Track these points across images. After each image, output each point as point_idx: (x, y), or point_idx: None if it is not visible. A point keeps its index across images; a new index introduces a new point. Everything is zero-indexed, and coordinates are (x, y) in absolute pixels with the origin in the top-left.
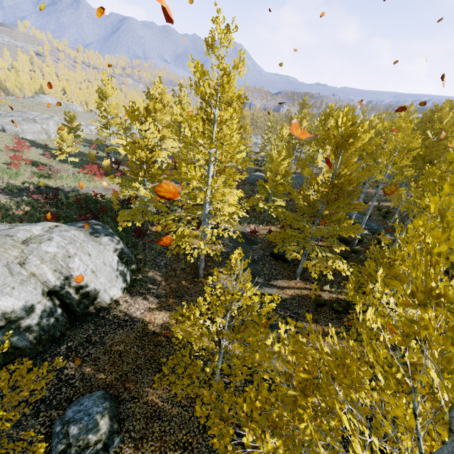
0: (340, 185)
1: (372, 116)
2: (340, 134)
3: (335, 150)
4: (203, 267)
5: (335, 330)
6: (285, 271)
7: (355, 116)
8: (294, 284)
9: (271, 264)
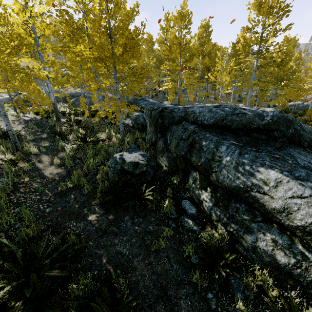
0: None
1: None
2: None
3: None
4: None
5: None
6: None
7: None
8: None
9: None
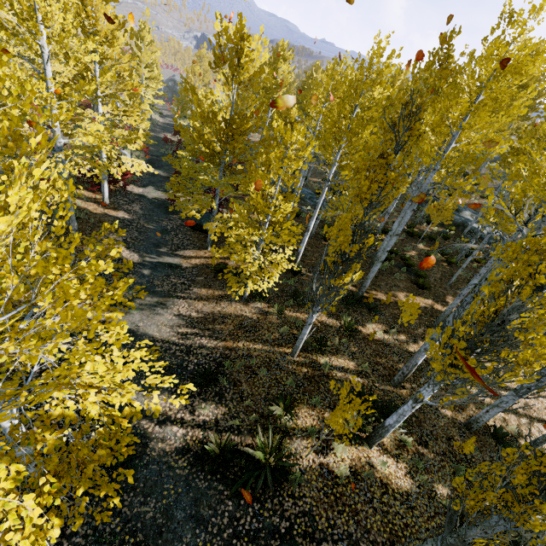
0: (231, 121)
1: (261, 28)
2: (225, 48)
3: (225, 72)
4: (76, 228)
5: (225, 294)
6: (199, 241)
7: (243, 26)
8: (203, 253)
9: (185, 235)
